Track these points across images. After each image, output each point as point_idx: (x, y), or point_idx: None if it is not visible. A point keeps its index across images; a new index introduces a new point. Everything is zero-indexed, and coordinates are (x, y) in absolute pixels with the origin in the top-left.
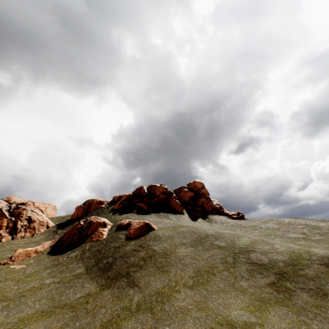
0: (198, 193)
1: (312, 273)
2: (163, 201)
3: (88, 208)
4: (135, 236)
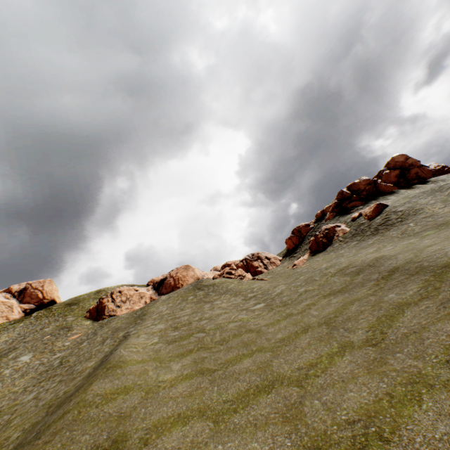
0: (404, 167)
1: None
2: (371, 191)
3: (300, 234)
4: (376, 215)
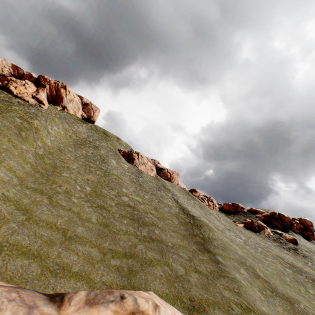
0: (306, 227)
1: None
2: (287, 225)
3: (236, 208)
4: (290, 241)
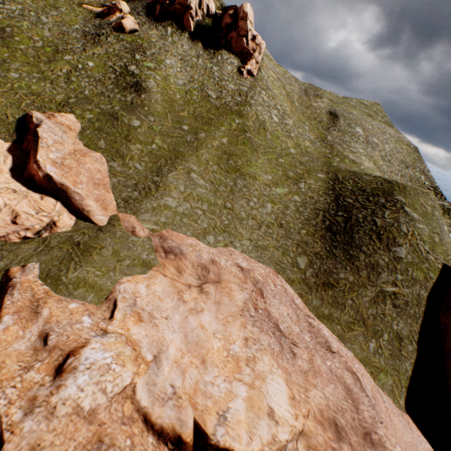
0: (237, 25)
1: (128, 79)
2: (179, 14)
3: None
4: (113, 28)
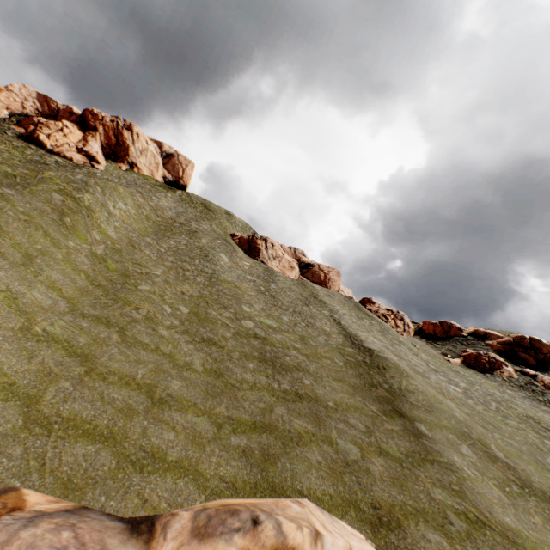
0: None
1: None
2: (547, 360)
3: (447, 331)
4: None
